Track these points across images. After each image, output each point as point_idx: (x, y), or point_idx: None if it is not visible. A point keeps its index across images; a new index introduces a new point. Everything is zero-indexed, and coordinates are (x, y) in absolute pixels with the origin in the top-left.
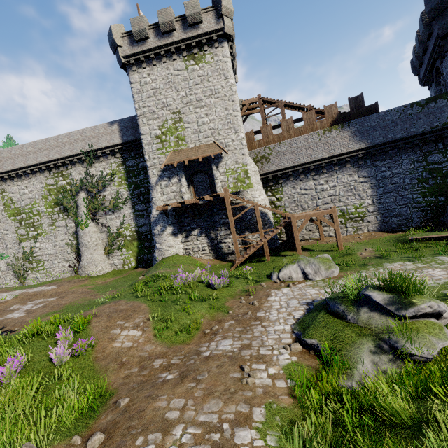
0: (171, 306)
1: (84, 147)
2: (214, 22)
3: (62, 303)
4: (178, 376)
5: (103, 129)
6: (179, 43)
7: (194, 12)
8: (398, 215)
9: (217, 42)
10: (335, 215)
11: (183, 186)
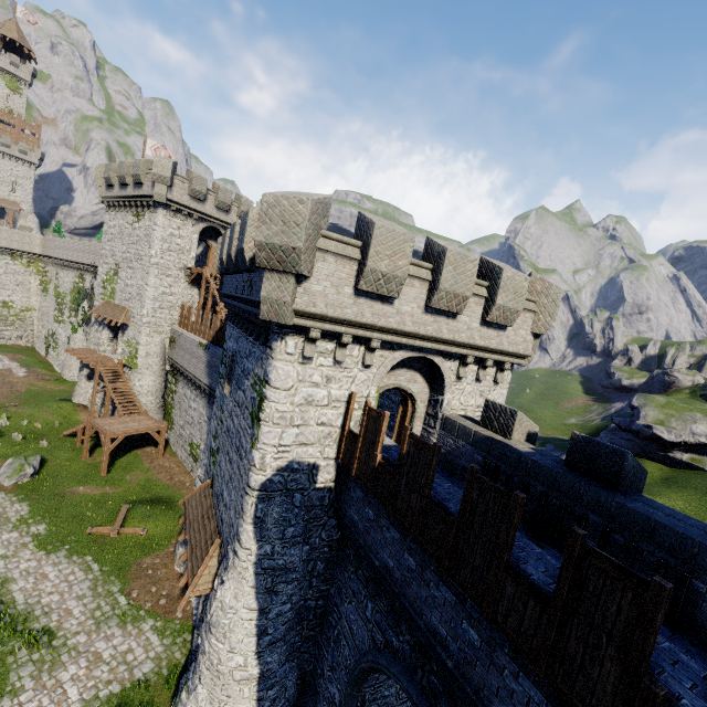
0: None
1: (94, 260)
2: (151, 186)
3: None
4: None
5: None
6: (130, 197)
7: (136, 173)
8: None
9: (153, 206)
10: (106, 440)
11: (102, 338)
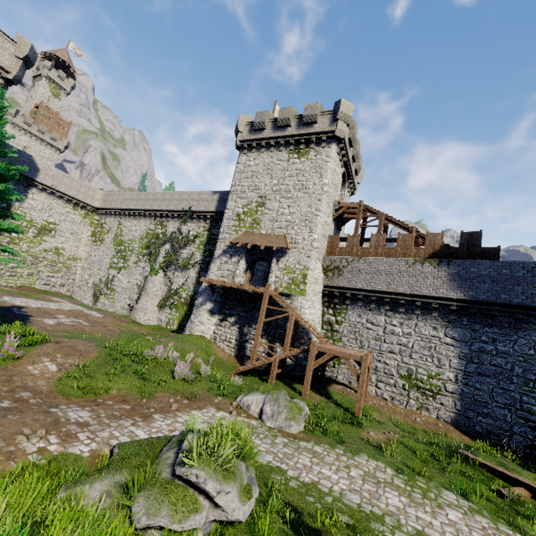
0: (110, 366)
1: (186, 206)
2: (328, 124)
3: (85, 329)
4: (8, 407)
5: (207, 195)
6: (290, 137)
7: (311, 113)
8: (490, 415)
9: (325, 142)
10: (365, 366)
11: (239, 268)
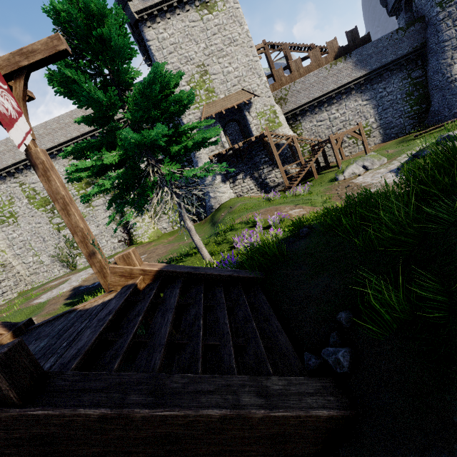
0: (296, 201)
1: None
2: None
3: (162, 252)
4: None
5: None
6: None
7: None
8: (395, 126)
9: None
10: (362, 129)
11: (223, 136)
